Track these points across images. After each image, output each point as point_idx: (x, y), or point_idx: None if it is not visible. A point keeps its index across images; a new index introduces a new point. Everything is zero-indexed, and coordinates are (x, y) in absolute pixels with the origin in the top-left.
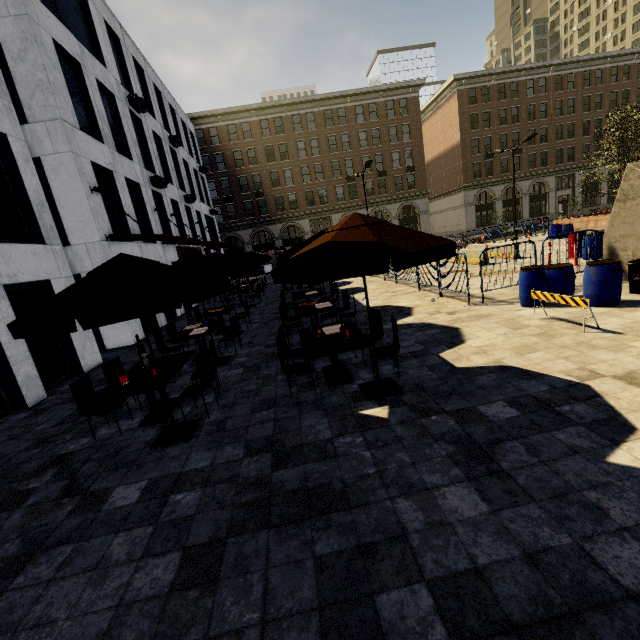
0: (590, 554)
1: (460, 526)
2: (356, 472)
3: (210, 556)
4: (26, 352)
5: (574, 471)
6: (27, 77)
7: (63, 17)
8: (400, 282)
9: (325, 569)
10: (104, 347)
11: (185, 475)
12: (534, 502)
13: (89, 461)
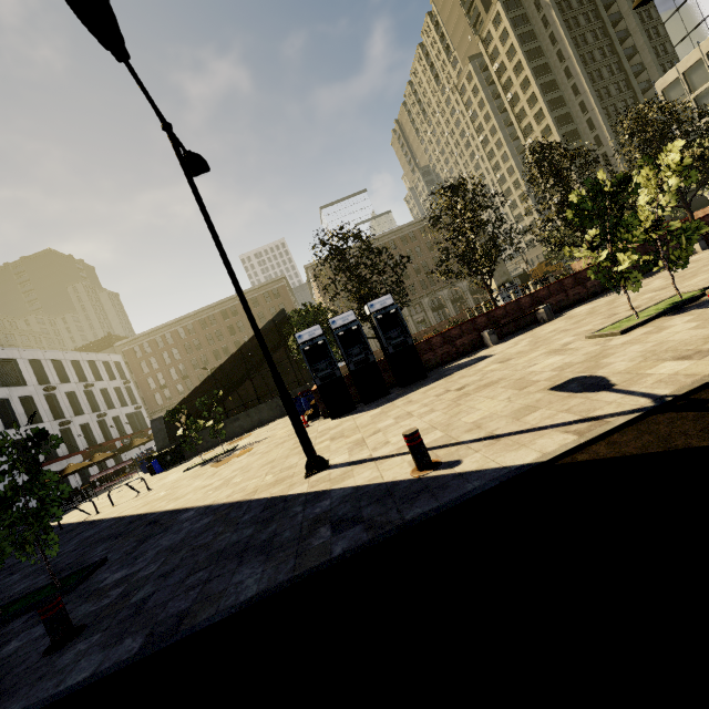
0: None
1: None
2: None
3: None
4: None
5: None
6: None
7: (2, 380)
8: None
9: None
10: None
11: None
12: None
13: None
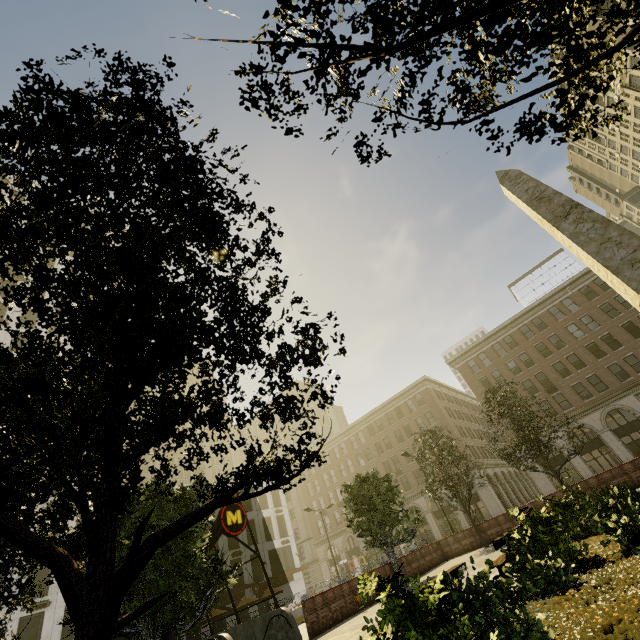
0: None
1: None
2: None
3: None
4: None
5: None
6: None
7: None
8: None
9: None
10: None
11: None
12: None
13: None
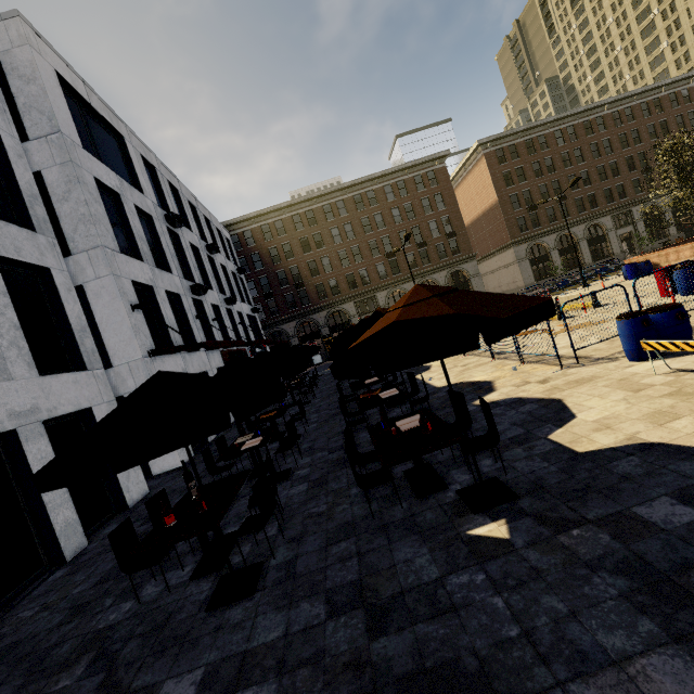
0: None
1: None
2: (491, 635)
3: None
4: (65, 494)
5: None
6: (71, 214)
7: (104, 158)
8: (468, 353)
9: None
10: (150, 473)
11: (252, 655)
12: None
13: (131, 639)
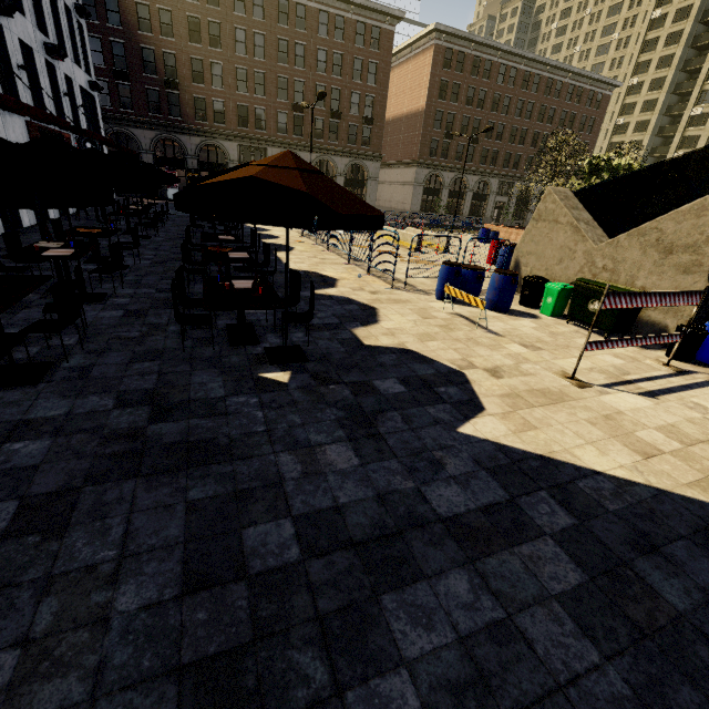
0: (424, 494)
1: (332, 475)
2: (245, 429)
3: (59, 504)
4: None
5: (432, 437)
6: None
7: None
8: (332, 250)
9: (196, 511)
10: None
11: (28, 423)
12: (396, 458)
13: None
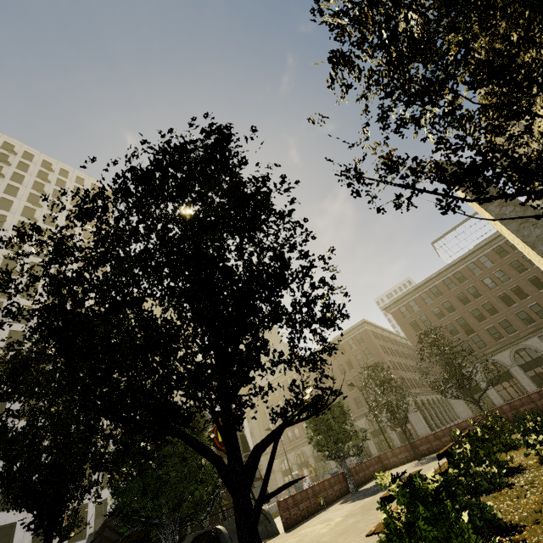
0: None
1: None
2: None
3: None
4: None
5: None
6: None
7: None
8: None
9: None
10: None
11: None
12: None
13: None
